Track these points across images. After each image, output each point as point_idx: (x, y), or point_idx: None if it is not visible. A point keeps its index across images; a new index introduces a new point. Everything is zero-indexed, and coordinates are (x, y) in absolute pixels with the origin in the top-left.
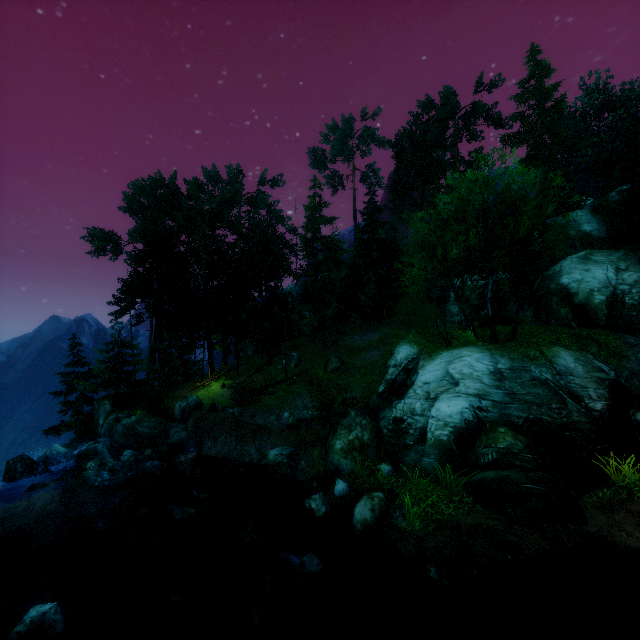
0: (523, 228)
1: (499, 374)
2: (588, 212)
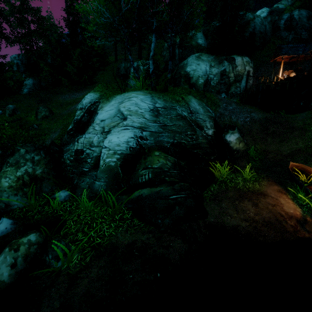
0: None
1: (156, 111)
2: (202, 32)
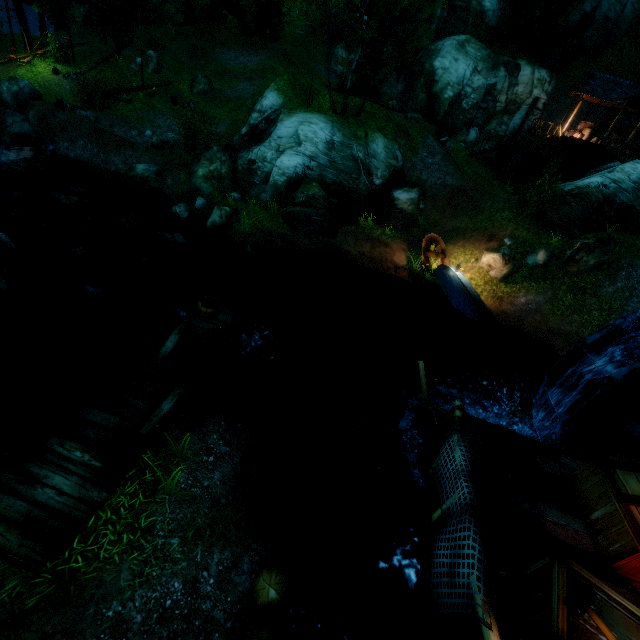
0: (400, 4)
1: (331, 145)
2: None
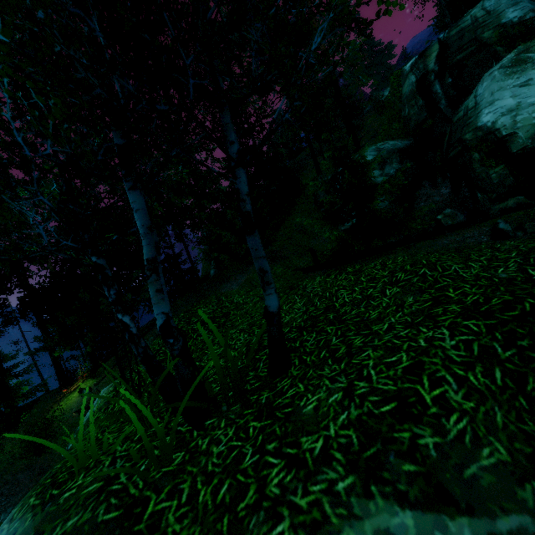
0: None
1: None
2: None
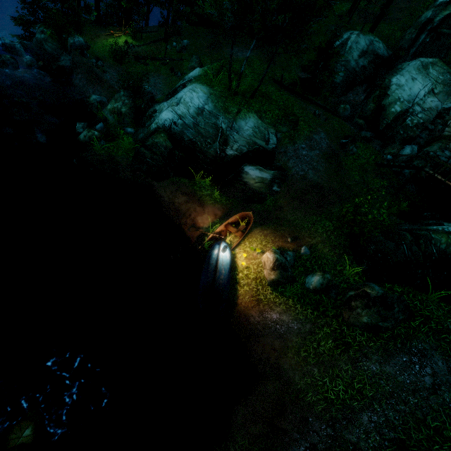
0: None
1: (201, 111)
2: None
